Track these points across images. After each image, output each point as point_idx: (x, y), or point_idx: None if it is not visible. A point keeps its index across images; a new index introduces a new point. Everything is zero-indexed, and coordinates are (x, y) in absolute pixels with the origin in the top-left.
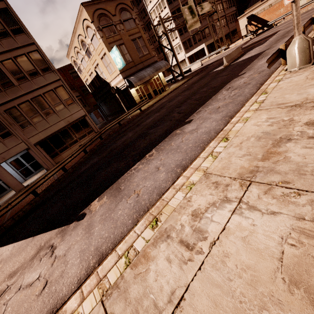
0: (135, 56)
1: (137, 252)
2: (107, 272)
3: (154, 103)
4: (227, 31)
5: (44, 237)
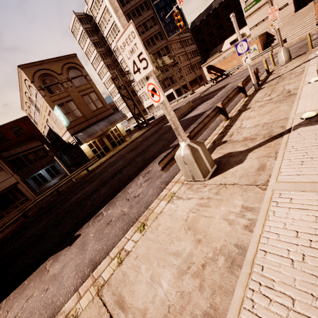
0: (87, 111)
1: None
2: None
3: (105, 160)
4: (195, 76)
5: None
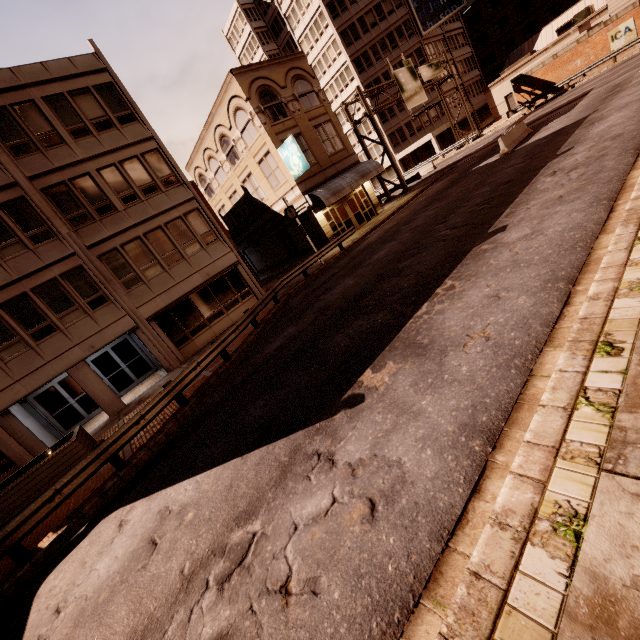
0: (321, 155)
1: (615, 390)
2: (562, 434)
3: (365, 234)
4: (470, 110)
5: (278, 449)
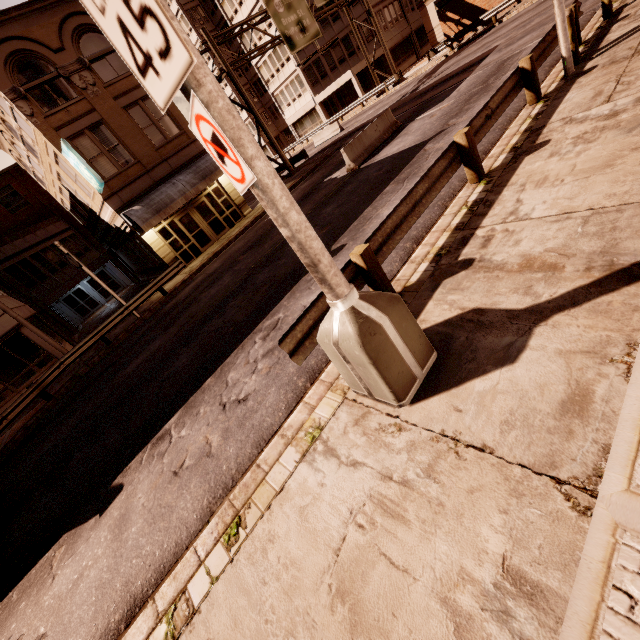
0: (143, 148)
1: None
2: None
3: (199, 267)
4: (406, 32)
5: None
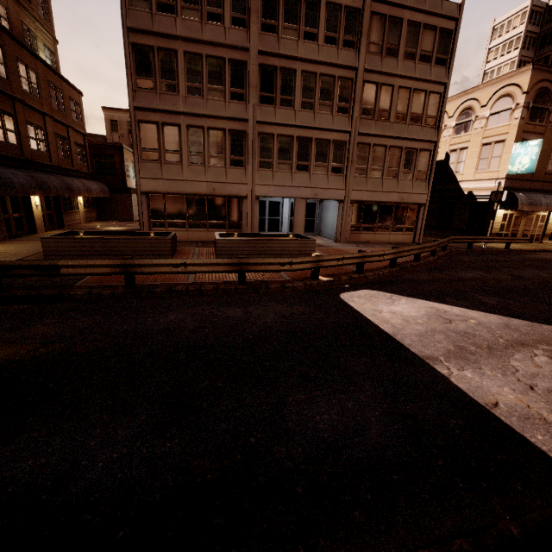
0: (541, 168)
1: None
2: None
3: (532, 249)
4: None
5: (547, 328)
